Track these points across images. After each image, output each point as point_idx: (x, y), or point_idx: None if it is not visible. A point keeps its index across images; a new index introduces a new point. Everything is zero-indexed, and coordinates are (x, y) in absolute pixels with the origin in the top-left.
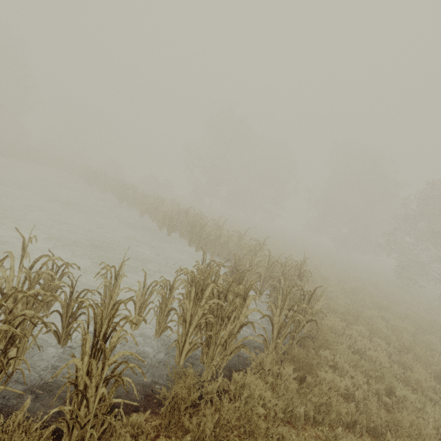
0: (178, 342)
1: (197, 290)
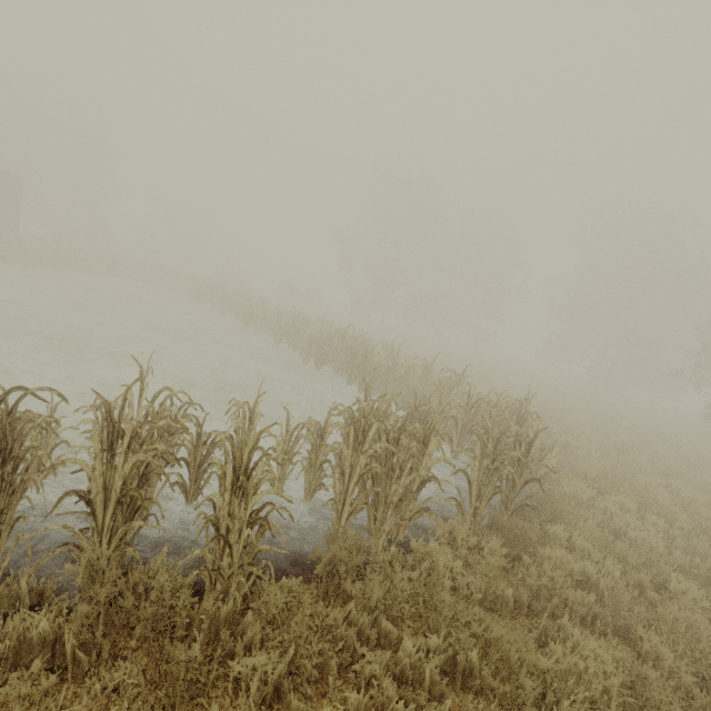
0: (336, 501)
1: (357, 431)
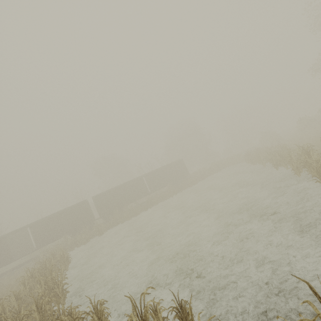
0: None
1: None
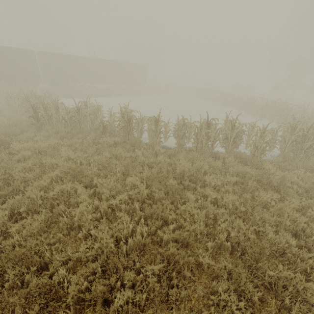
0: (281, 149)
1: (291, 129)
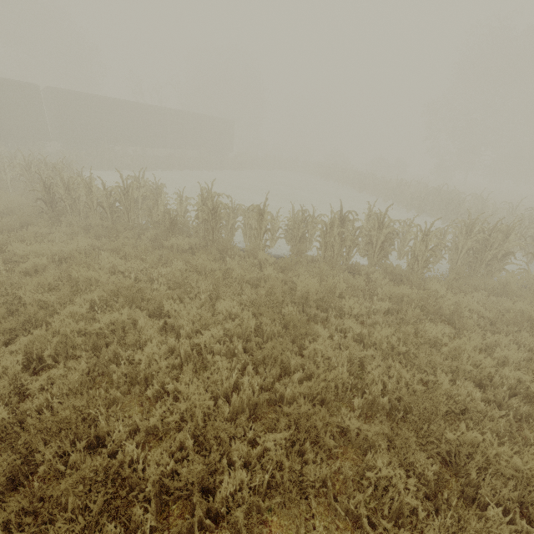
0: (452, 261)
1: (467, 230)
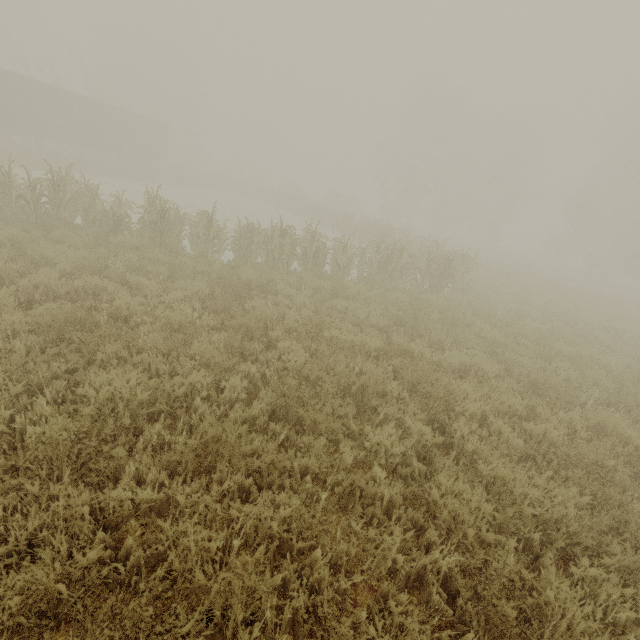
0: (368, 273)
1: (377, 248)
